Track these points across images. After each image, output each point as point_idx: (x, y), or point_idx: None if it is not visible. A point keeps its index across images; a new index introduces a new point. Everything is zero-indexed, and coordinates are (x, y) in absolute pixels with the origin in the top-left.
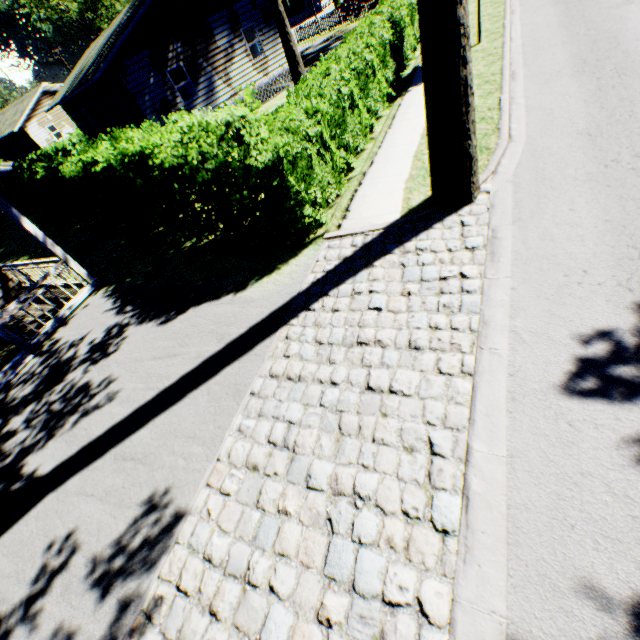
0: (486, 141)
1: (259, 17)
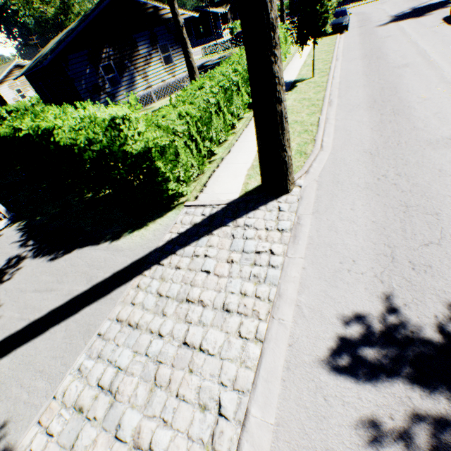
0: (305, 147)
1: (172, 38)
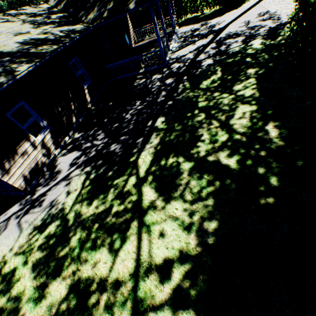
0: None
1: None
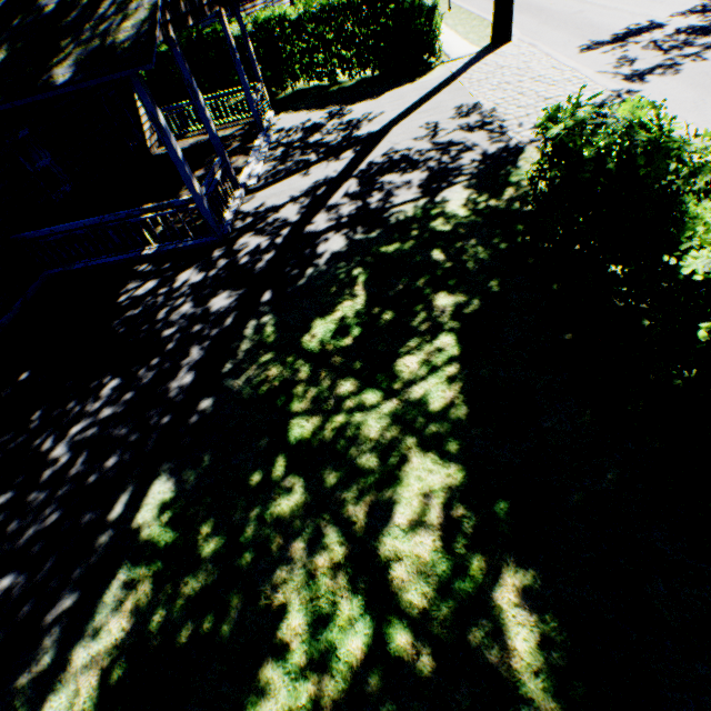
0: None
1: None
